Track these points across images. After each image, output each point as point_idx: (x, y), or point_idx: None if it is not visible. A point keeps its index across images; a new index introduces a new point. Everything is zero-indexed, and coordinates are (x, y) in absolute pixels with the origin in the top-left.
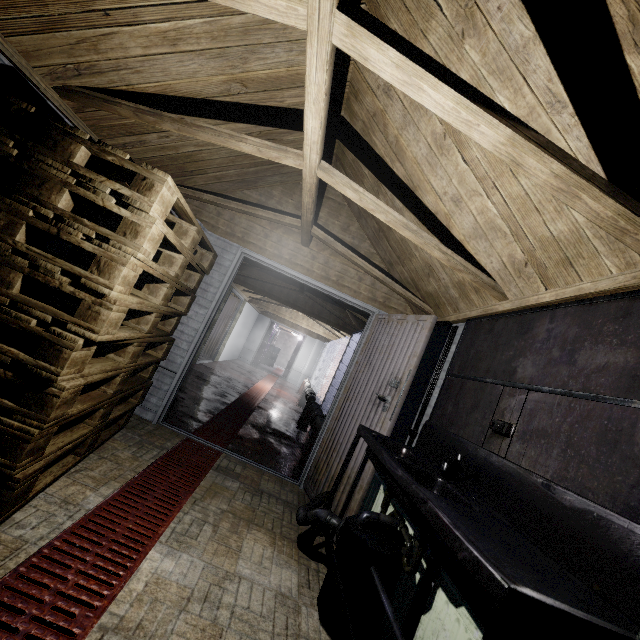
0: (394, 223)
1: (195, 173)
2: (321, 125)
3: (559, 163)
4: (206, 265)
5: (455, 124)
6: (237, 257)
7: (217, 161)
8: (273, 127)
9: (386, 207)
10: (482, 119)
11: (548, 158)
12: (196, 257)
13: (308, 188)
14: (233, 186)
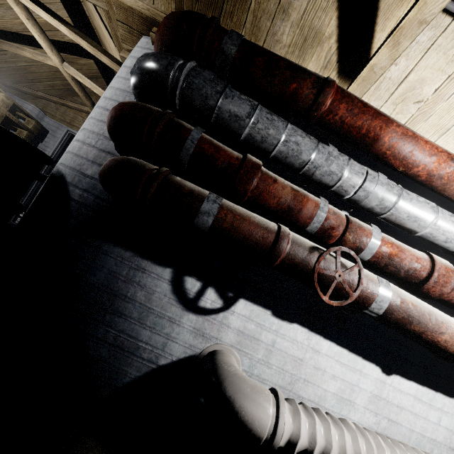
0: (101, 94)
1: (35, 81)
2: (40, 37)
3: (83, 40)
4: (31, 127)
5: (57, 27)
6: (64, 132)
7: (44, 74)
8: (67, 54)
9: (96, 86)
10: (57, 23)
11: (80, 38)
12: (25, 122)
13: (69, 80)
14: (64, 93)
